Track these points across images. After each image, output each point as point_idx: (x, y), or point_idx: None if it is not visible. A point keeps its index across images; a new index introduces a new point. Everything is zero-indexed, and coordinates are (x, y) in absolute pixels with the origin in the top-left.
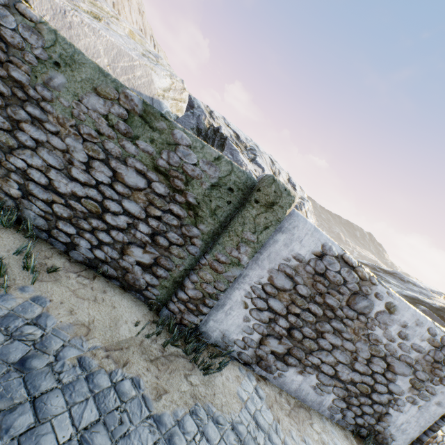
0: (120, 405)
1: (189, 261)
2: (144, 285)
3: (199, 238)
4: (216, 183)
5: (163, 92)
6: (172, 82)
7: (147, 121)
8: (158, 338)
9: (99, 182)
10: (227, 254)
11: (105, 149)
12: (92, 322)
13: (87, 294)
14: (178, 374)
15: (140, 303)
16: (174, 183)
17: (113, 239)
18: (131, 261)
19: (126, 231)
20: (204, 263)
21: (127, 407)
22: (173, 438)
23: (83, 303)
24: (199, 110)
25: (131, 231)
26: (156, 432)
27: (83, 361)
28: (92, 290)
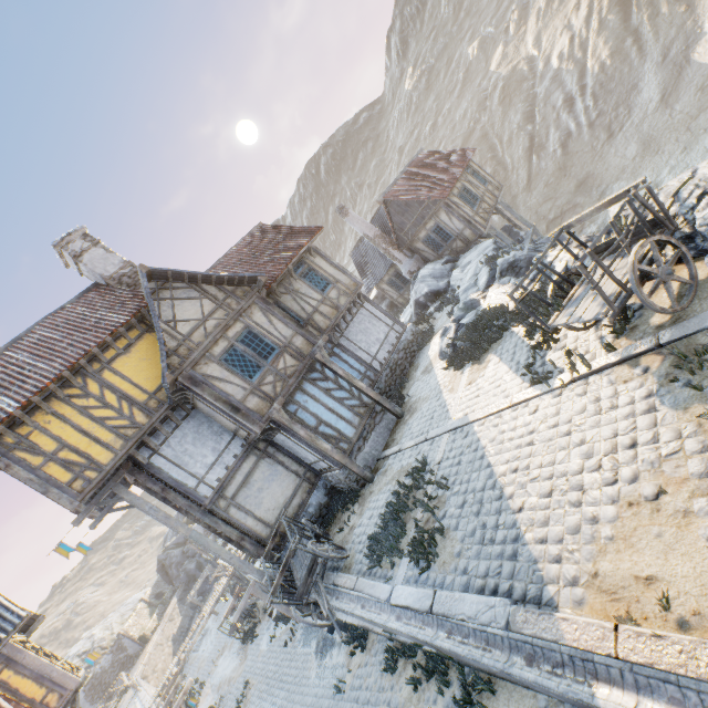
0: None
1: None
2: None
3: None
4: None
5: None
6: None
7: None
8: None
9: None
10: None
11: None
12: None
13: None
14: None
15: None
16: None
17: None
18: None
19: None
20: None
21: None
22: None
23: None
24: None
25: None
26: None
27: None
28: None
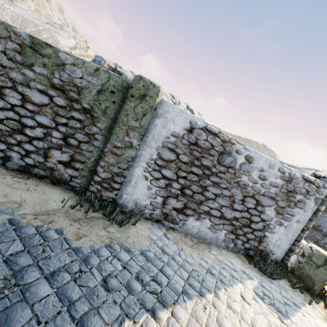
0: (44, 243)
1: (96, 153)
2: (68, 178)
3: (99, 134)
4: (101, 89)
5: (70, 50)
6: (77, 42)
7: (37, 50)
8: (82, 209)
9: (13, 105)
10: (121, 141)
11: (10, 79)
12: (24, 201)
13: (21, 187)
14: (97, 227)
15: (69, 191)
16: (69, 96)
17: (36, 147)
18: (54, 162)
19: (44, 140)
20: (106, 151)
21: (50, 243)
22: (89, 259)
23: (17, 191)
24: (99, 58)
25: (47, 139)
26: (74, 256)
27: (12, 221)
28: (25, 185)
